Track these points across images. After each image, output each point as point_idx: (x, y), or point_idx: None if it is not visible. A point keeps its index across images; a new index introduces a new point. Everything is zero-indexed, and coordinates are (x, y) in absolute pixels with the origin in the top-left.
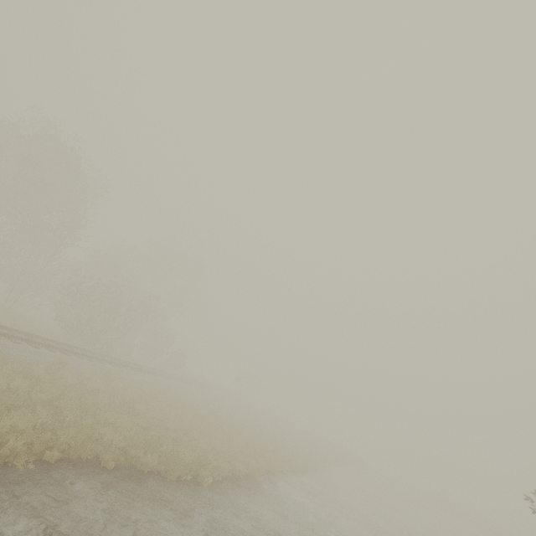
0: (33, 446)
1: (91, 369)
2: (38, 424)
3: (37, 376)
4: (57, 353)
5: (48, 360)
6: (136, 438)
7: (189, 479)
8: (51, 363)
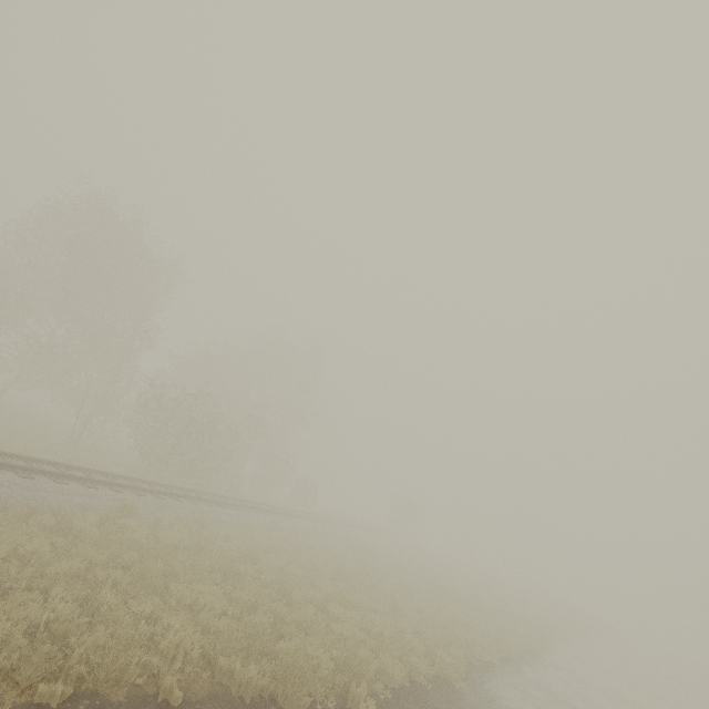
0: (16, 676)
1: (176, 514)
2: (43, 623)
3: (77, 531)
4: (124, 494)
5: (108, 505)
6: (226, 633)
7: (332, 706)
8: (110, 508)
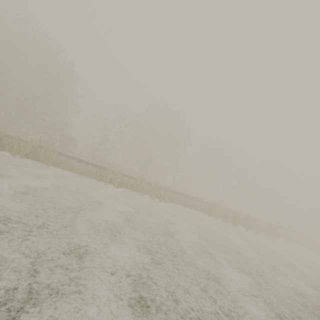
0: None
1: None
2: None
3: None
4: None
5: None
6: None
7: None
8: None
